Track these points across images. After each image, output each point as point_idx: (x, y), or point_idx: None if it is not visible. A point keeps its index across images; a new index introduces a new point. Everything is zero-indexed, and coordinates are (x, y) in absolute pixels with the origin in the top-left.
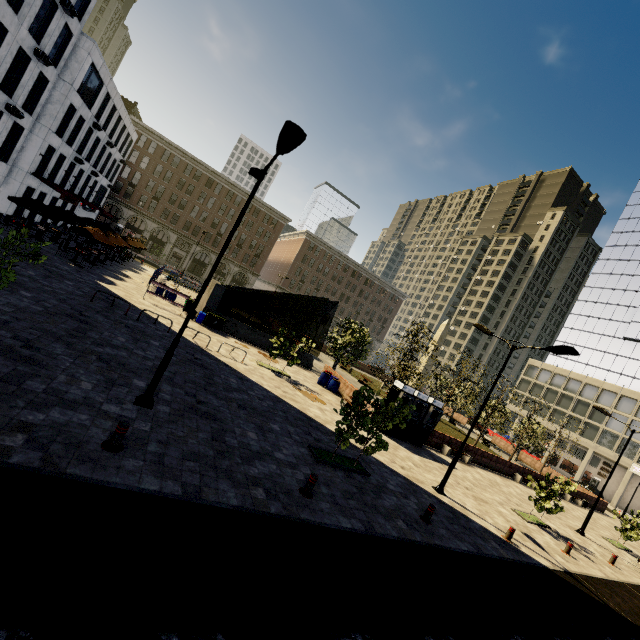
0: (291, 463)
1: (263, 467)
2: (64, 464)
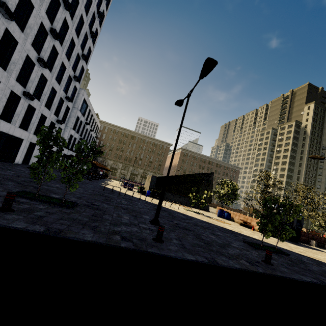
0: (244, 249)
1: (233, 250)
2: (144, 247)
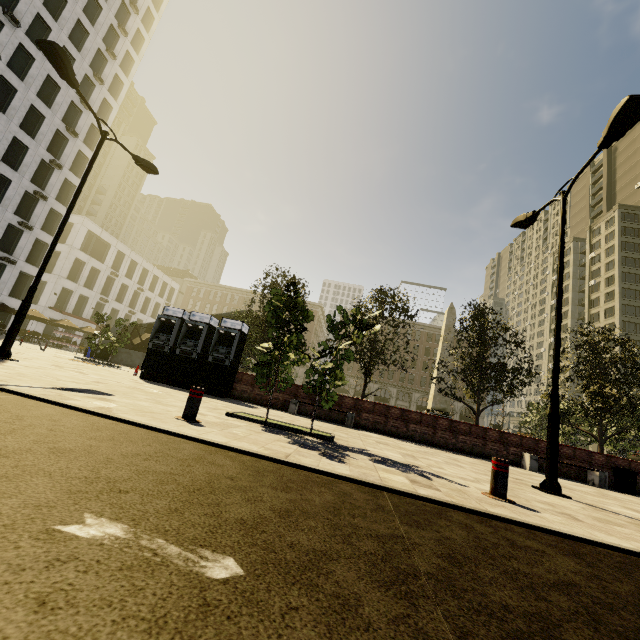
0: None
1: None
2: None
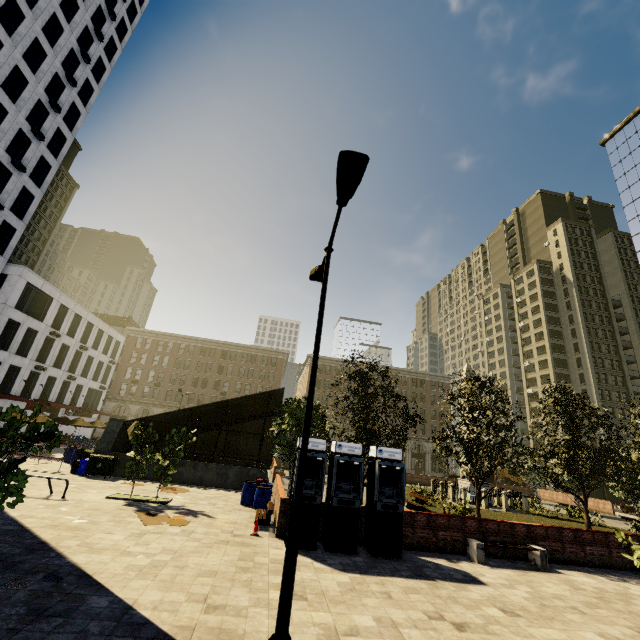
0: None
1: None
2: None
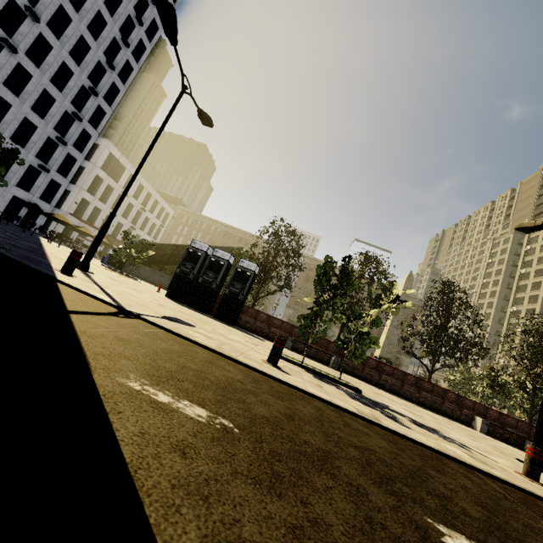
0: None
1: None
2: None
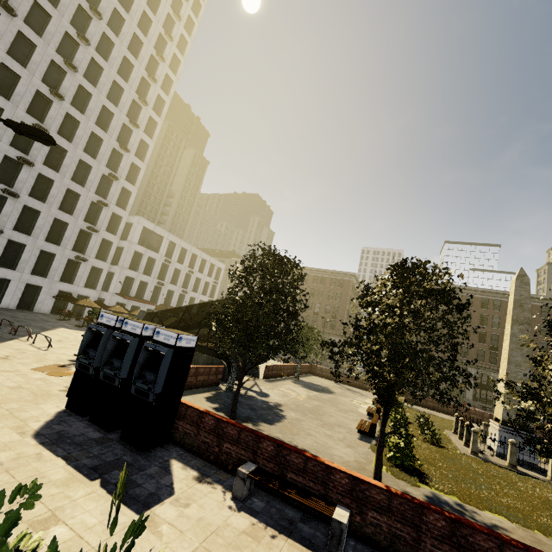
0: None
1: None
2: None
